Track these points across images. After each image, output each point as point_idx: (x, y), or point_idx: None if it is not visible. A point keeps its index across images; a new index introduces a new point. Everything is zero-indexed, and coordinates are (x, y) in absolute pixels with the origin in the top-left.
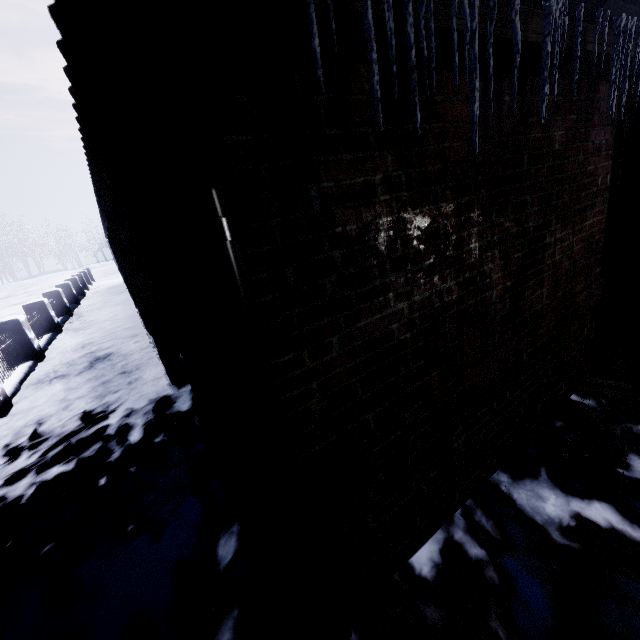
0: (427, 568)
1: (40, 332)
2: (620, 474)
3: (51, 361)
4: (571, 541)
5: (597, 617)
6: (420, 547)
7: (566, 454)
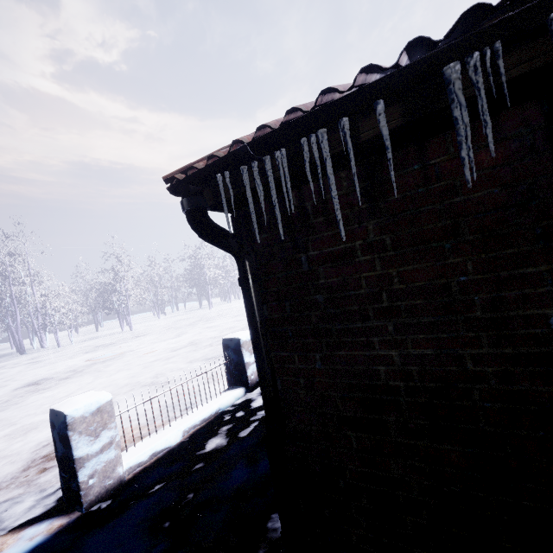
0: None
1: None
2: None
3: None
4: None
5: None
6: None
7: None
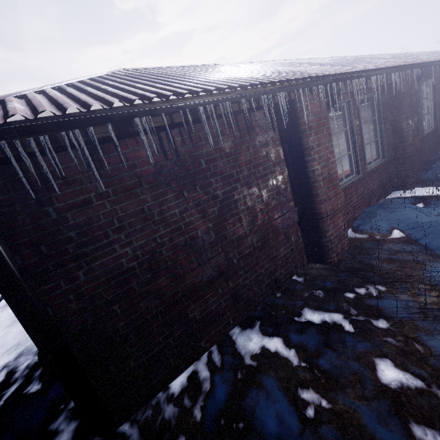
0: (178, 387)
1: None
2: (294, 320)
3: None
4: (253, 361)
5: (245, 399)
6: (178, 376)
7: (274, 312)
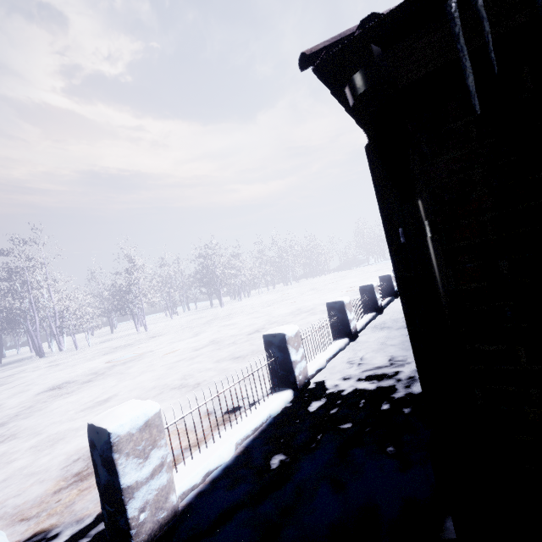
0: None
1: (384, 295)
2: None
3: (385, 316)
4: None
5: None
6: None
7: None
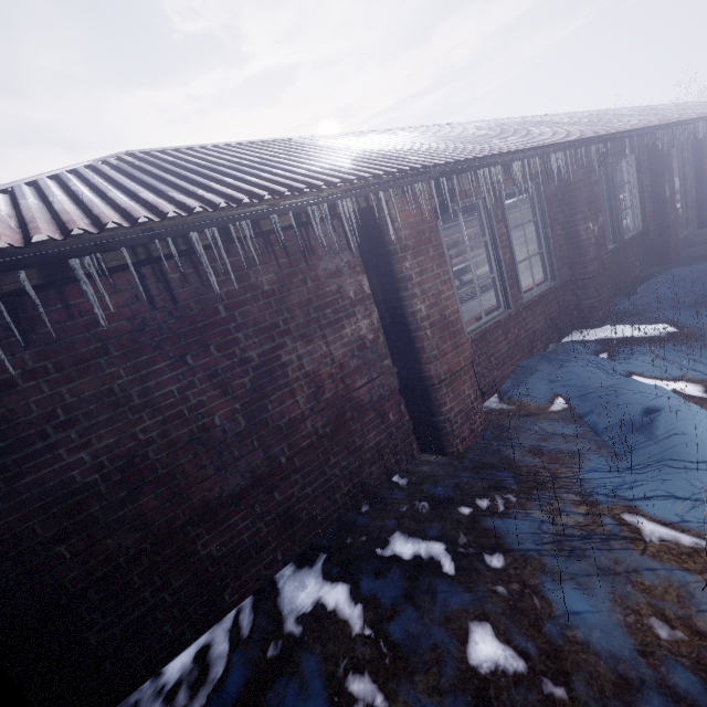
0: (176, 671)
1: None
2: (375, 554)
3: None
4: (297, 626)
5: (267, 694)
6: (181, 652)
7: (350, 539)
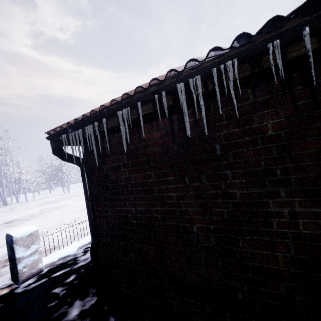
0: None
1: None
2: None
3: None
4: None
5: None
6: None
7: None
